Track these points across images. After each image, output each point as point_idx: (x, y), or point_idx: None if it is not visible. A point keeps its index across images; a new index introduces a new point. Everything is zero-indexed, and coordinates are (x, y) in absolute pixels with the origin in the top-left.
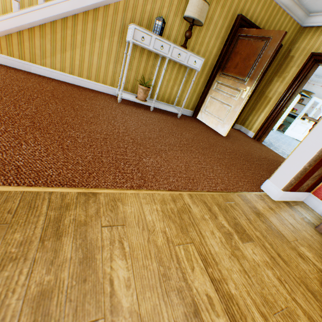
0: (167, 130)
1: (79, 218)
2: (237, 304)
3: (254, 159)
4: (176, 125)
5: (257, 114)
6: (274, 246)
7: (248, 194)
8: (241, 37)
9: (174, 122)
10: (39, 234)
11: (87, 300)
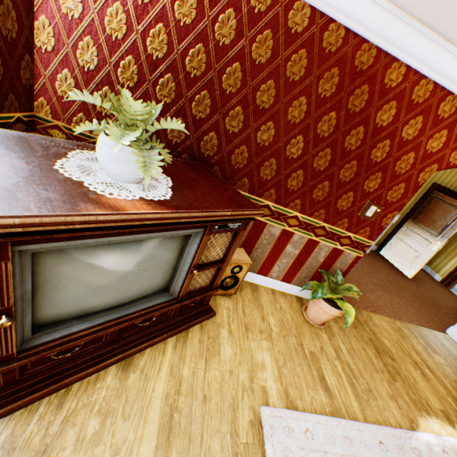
0: (365, 269)
1: (362, 319)
2: (431, 369)
3: (440, 306)
4: (368, 263)
5: (447, 259)
6: (451, 361)
7: (435, 332)
8: (435, 198)
9: (365, 259)
10: (356, 321)
11: (381, 345)
